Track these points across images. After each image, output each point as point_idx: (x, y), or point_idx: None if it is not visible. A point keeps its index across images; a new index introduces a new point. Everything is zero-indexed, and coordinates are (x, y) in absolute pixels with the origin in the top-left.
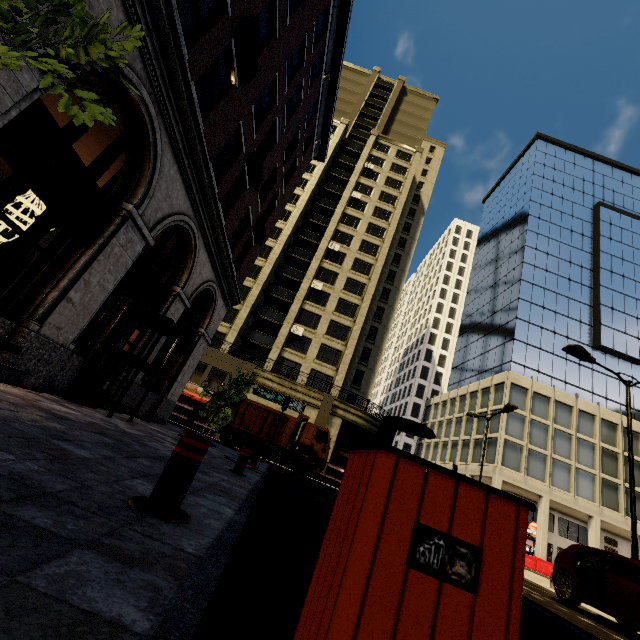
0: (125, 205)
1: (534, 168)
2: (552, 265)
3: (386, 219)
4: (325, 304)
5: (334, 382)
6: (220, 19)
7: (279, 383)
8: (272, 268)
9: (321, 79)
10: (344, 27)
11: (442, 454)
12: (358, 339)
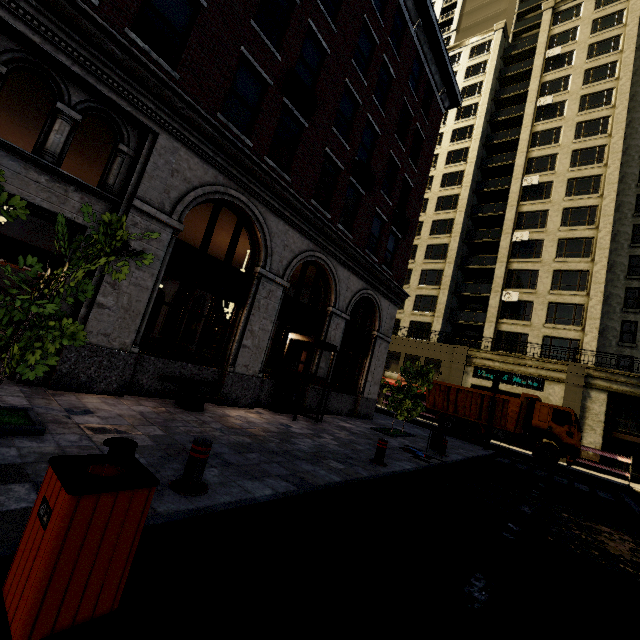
0: (256, 269)
1: None
2: None
3: (605, 103)
4: (539, 254)
5: (582, 346)
6: (266, 95)
7: (501, 361)
8: (459, 240)
9: (411, 33)
10: None
11: None
12: (611, 280)
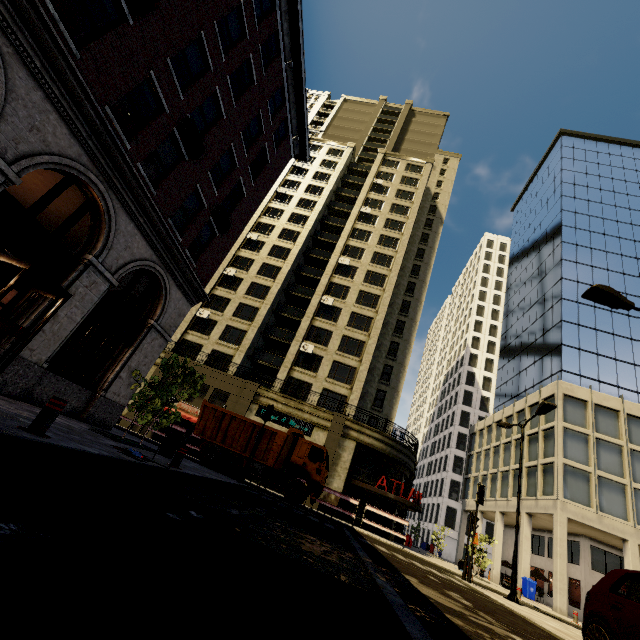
0: None
1: (561, 163)
2: (598, 260)
3: (399, 230)
4: (336, 319)
5: (348, 402)
6: None
7: (284, 403)
8: (281, 287)
9: (282, 65)
10: (295, 6)
11: (492, 489)
12: (377, 356)
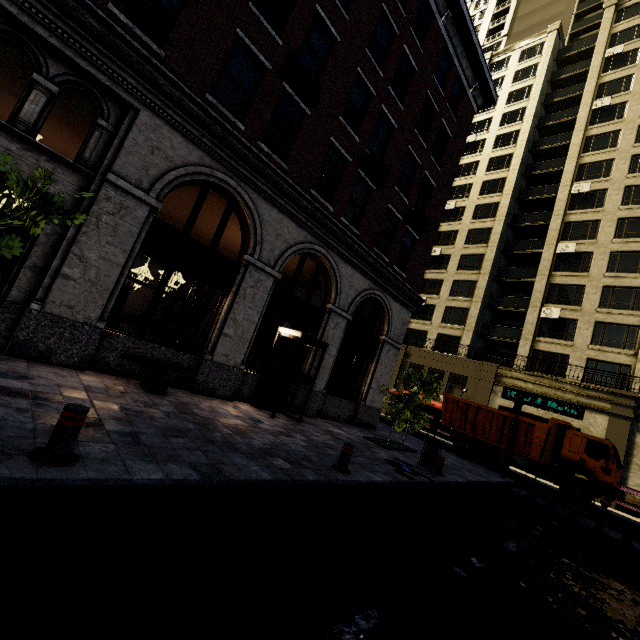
0: (244, 257)
1: None
2: None
3: None
4: (587, 268)
5: (634, 372)
6: (263, 79)
7: (534, 382)
8: (497, 250)
9: (438, 25)
10: None
11: None
12: None
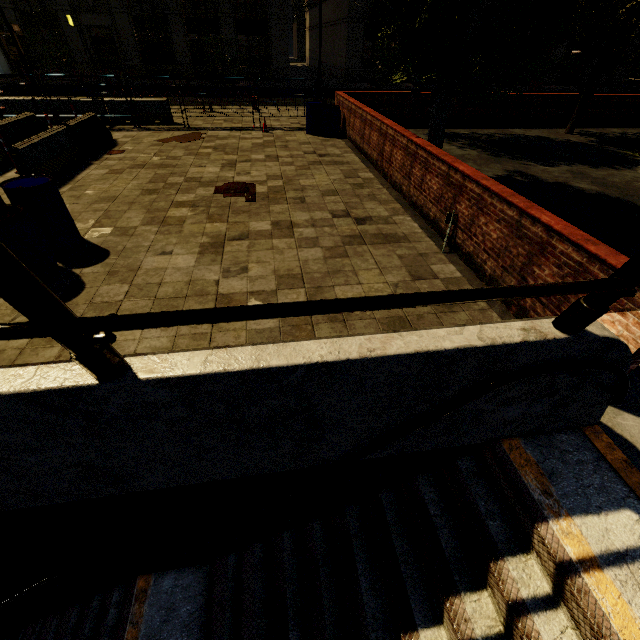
0: None
1: None
2: None
3: None
4: None
5: None
6: None
7: None
8: None
9: None
10: None
11: None
12: None
